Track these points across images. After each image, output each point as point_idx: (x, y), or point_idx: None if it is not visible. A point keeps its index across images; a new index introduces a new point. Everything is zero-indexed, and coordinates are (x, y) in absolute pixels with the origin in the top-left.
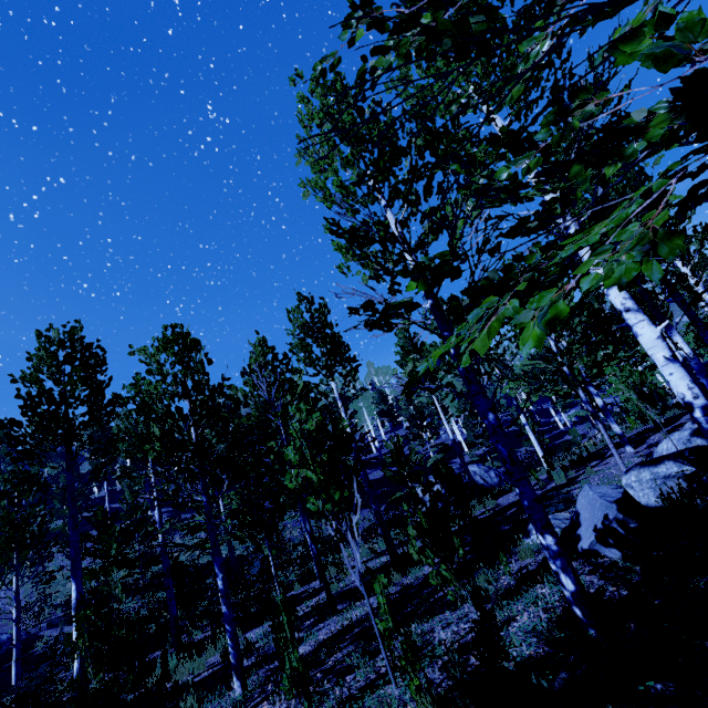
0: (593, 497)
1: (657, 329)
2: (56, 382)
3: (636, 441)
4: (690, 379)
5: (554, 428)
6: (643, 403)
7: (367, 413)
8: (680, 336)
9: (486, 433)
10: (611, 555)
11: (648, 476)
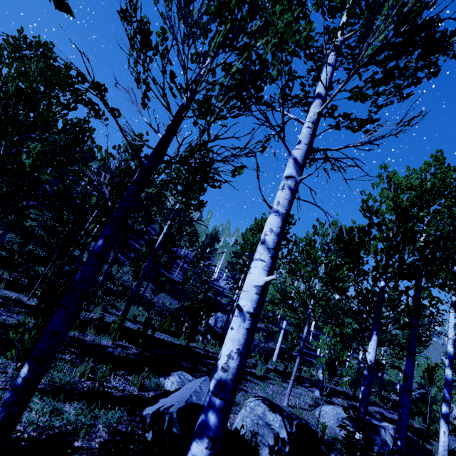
0: (194, 387)
1: (265, 278)
2: (0, 60)
3: (328, 393)
4: (240, 349)
5: (314, 350)
6: (327, 368)
7: (225, 257)
8: (376, 344)
9: (271, 318)
10: (146, 435)
11: (260, 412)
